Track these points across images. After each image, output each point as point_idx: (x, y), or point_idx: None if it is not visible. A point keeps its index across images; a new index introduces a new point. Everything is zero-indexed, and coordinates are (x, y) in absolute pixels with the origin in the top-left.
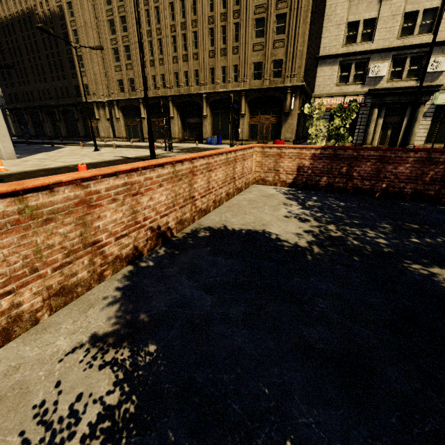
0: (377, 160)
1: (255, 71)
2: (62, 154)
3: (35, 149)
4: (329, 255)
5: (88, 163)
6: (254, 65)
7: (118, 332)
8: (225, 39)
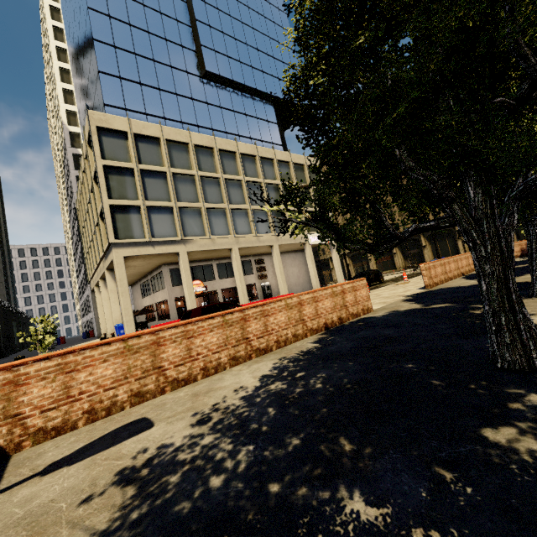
0: None
1: None
2: None
3: None
4: None
5: (390, 279)
6: None
7: None
8: None
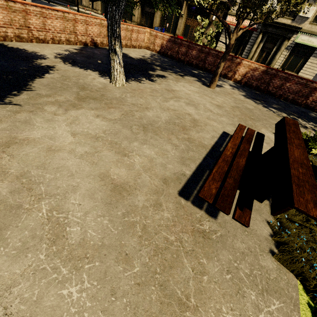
0: (187, 47)
1: None
2: None
3: (39, 2)
4: (137, 60)
5: None
6: None
7: (79, 49)
8: None
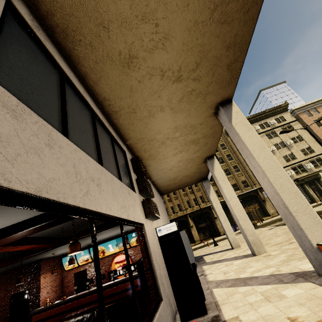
0: None
1: (234, 187)
2: (219, 247)
3: None
4: None
5: None
6: (232, 185)
7: None
8: (211, 180)
